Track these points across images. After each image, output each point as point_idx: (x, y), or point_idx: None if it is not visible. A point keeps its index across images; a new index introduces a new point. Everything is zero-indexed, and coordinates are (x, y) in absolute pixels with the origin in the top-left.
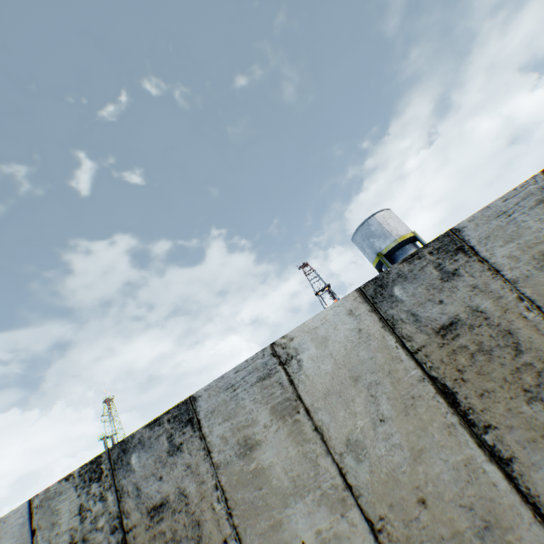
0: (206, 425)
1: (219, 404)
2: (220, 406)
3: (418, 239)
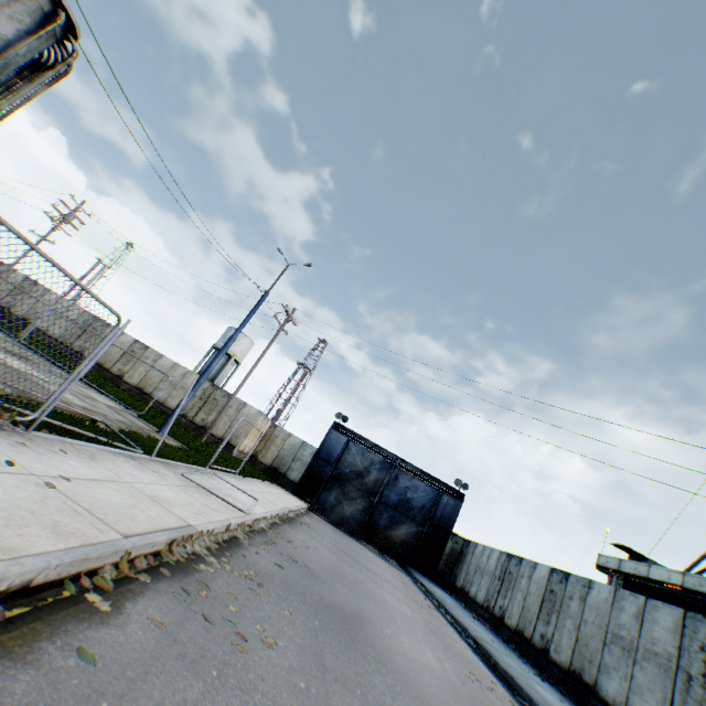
0: (4, 267)
1: (7, 267)
2: (7, 267)
3: (231, 359)
